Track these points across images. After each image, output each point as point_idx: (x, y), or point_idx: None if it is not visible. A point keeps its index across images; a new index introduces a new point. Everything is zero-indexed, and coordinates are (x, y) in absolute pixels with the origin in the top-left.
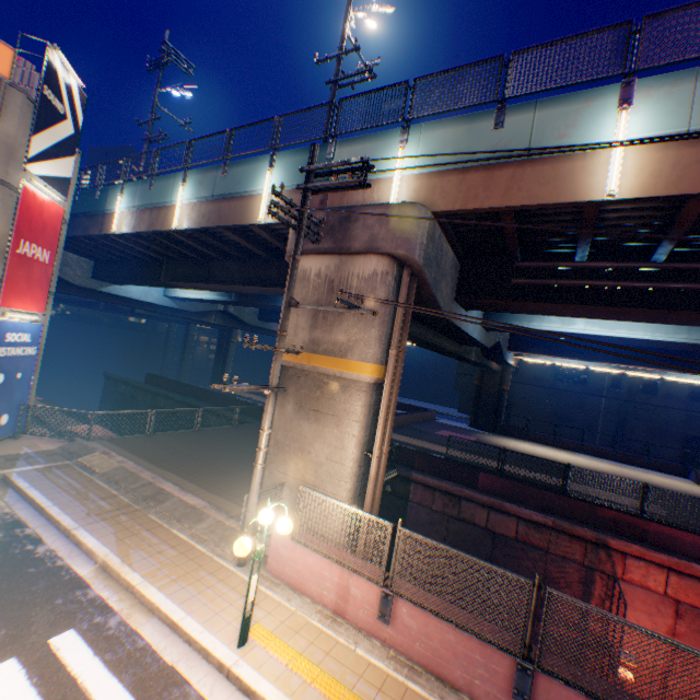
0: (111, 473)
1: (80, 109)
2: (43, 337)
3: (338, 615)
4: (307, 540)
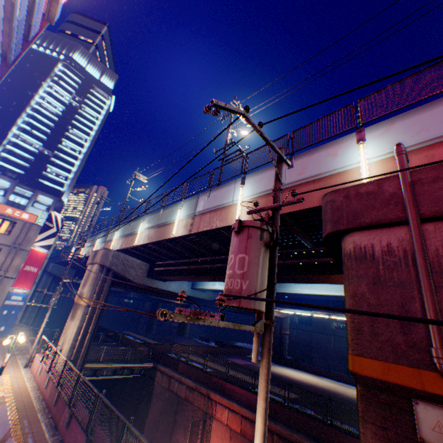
0: (21, 346)
1: (61, 223)
2: (28, 298)
3: (35, 377)
4: (42, 356)
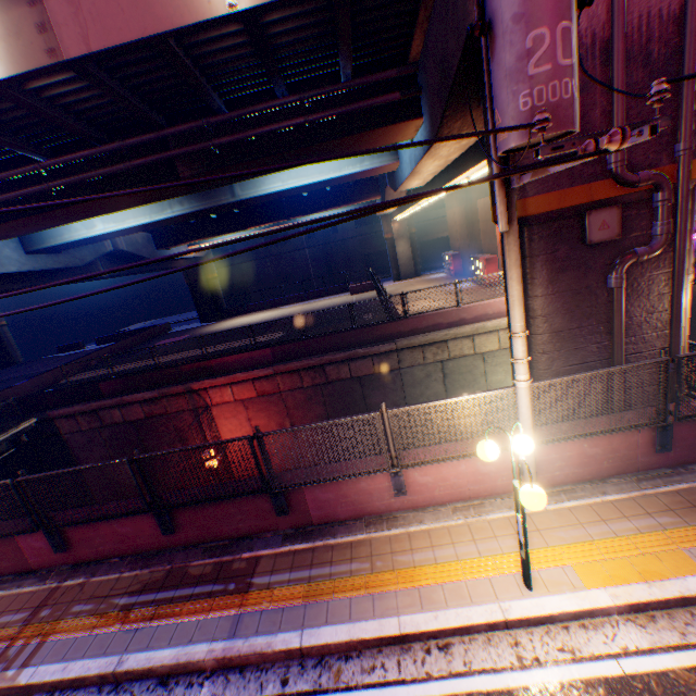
0: None
1: None
2: None
3: None
4: None
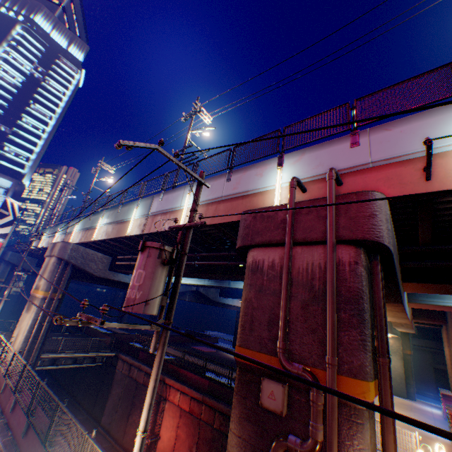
0: None
1: (18, 211)
2: None
3: None
4: None
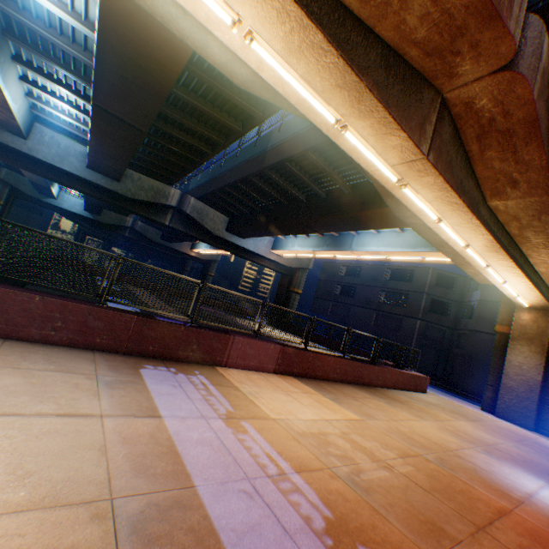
0: None
1: None
2: None
3: None
4: None
